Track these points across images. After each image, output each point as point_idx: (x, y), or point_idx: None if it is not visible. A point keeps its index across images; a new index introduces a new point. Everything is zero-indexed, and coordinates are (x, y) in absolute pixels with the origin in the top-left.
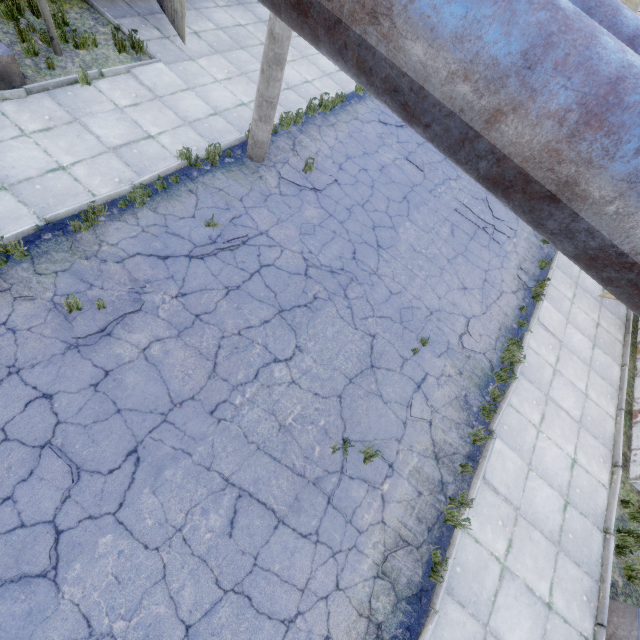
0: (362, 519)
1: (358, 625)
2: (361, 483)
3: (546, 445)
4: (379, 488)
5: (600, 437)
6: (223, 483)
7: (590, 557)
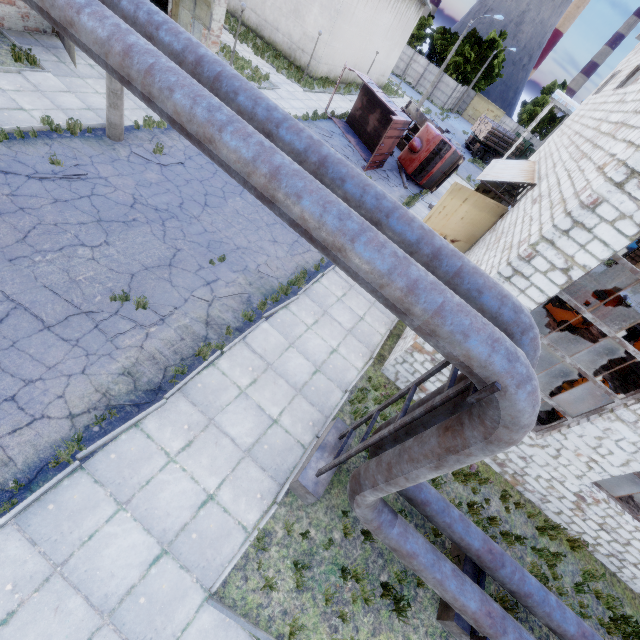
0: (123, 342)
1: (93, 396)
2: (130, 322)
3: (312, 337)
4: (146, 329)
5: (365, 343)
6: (4, 298)
7: (326, 403)
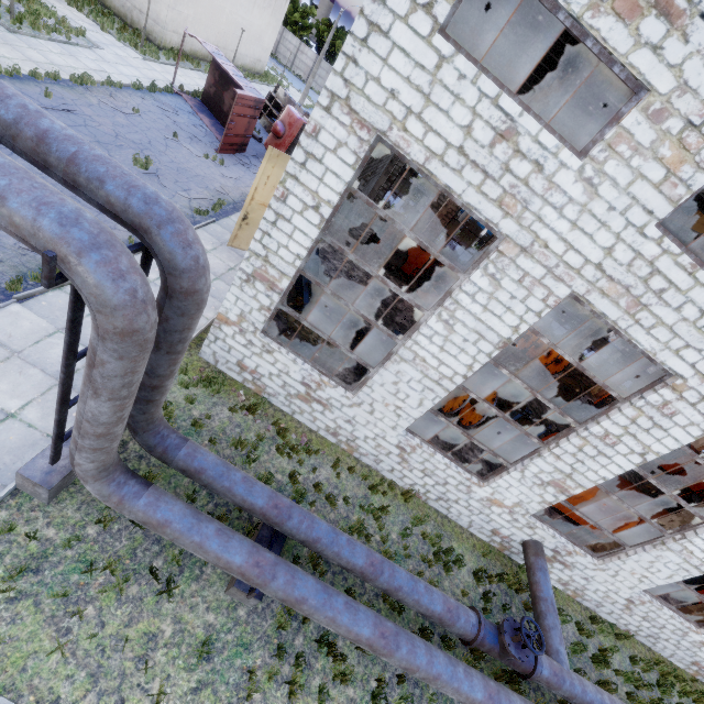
0: None
1: None
2: None
3: None
4: None
5: None
6: None
7: None
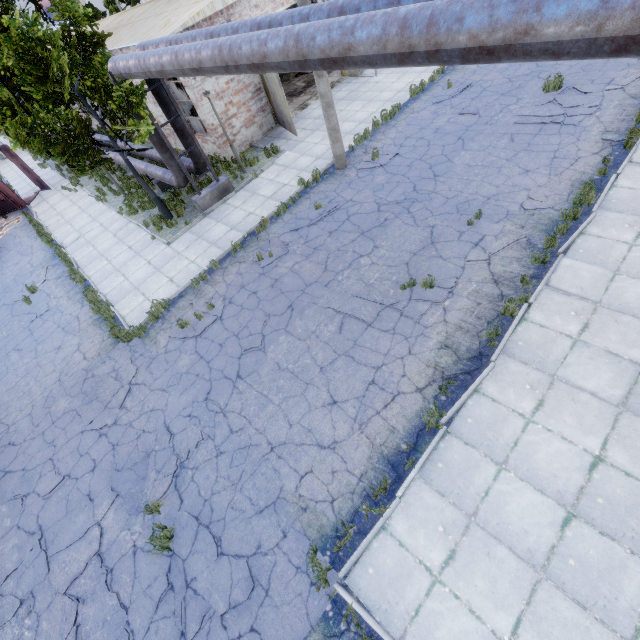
0: (427, 321)
1: (426, 371)
2: (425, 303)
3: None
4: (441, 304)
5: None
6: (334, 313)
7: None
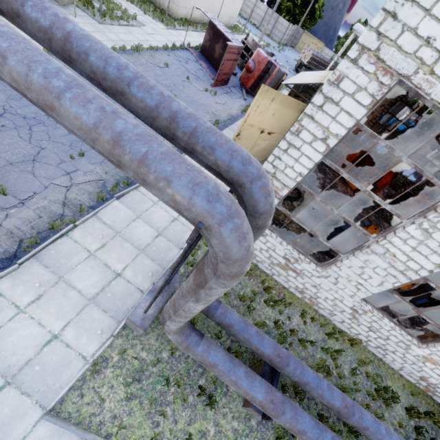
0: None
1: None
2: None
3: (157, 210)
4: (6, 211)
5: None
6: None
7: (165, 258)
